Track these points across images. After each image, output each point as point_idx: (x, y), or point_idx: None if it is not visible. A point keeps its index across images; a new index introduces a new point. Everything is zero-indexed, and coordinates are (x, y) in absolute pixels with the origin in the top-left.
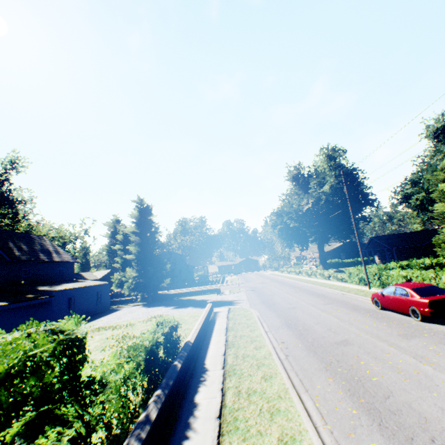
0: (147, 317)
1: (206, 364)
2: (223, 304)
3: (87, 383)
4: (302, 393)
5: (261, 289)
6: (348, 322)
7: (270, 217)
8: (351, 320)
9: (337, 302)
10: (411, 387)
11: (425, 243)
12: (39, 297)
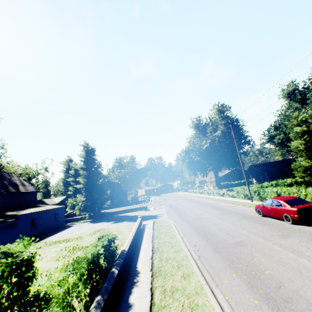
0: (93, 231)
1: (138, 267)
2: (149, 218)
3: (32, 300)
4: (214, 288)
5: (176, 205)
6: (241, 227)
7: (180, 154)
8: (243, 226)
9: (231, 213)
10: (296, 277)
11: (286, 168)
12: (8, 220)
